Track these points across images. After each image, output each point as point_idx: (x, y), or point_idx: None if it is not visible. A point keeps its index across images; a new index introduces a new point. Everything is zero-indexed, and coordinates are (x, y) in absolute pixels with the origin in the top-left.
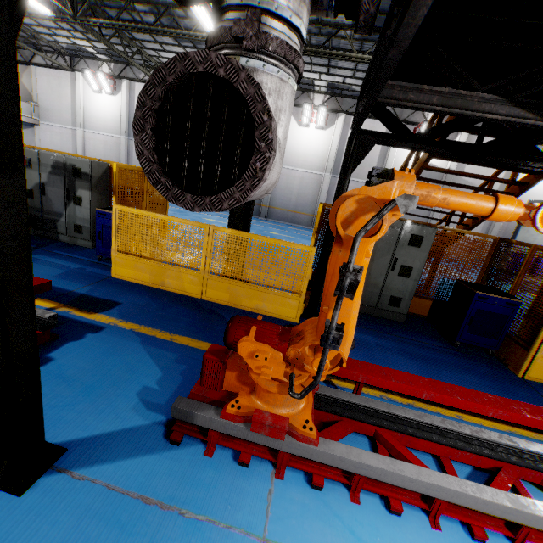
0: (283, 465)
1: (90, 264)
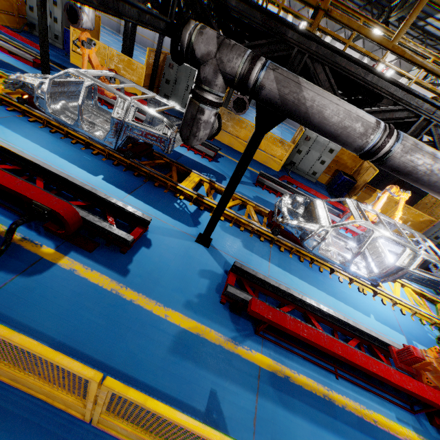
0: (103, 103)
1: (61, 55)
